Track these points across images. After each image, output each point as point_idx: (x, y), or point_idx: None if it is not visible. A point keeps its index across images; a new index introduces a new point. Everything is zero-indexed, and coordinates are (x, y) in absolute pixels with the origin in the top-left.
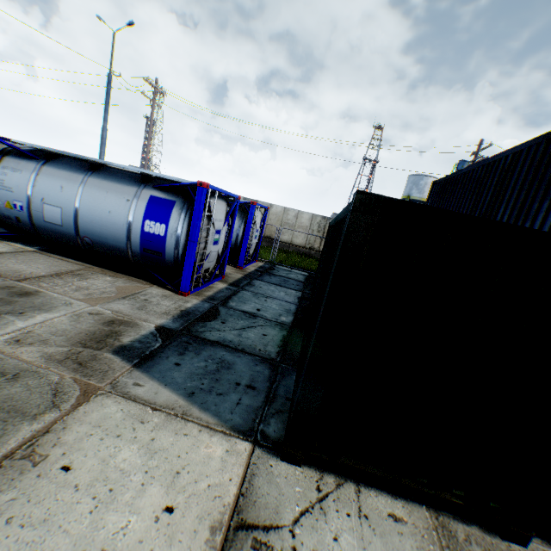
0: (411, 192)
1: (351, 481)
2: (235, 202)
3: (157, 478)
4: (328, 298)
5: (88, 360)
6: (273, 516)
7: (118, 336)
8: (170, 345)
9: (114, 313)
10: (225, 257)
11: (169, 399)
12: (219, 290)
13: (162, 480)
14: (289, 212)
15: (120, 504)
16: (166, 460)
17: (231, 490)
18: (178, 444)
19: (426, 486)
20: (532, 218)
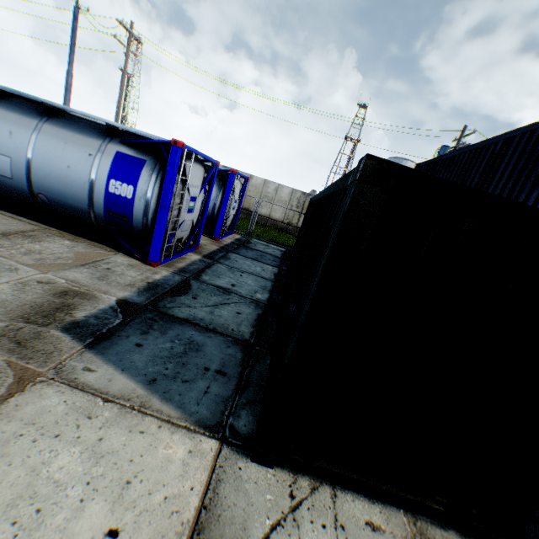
0: None
1: (327, 484)
2: (213, 168)
3: (102, 491)
4: (319, 285)
5: (29, 338)
6: (239, 534)
7: (71, 309)
8: (132, 322)
9: (68, 283)
10: (200, 227)
11: (125, 387)
12: (192, 262)
13: (107, 494)
14: (269, 185)
15: (49, 531)
16: (115, 466)
17: (191, 502)
18: (132, 445)
19: (407, 492)
20: None
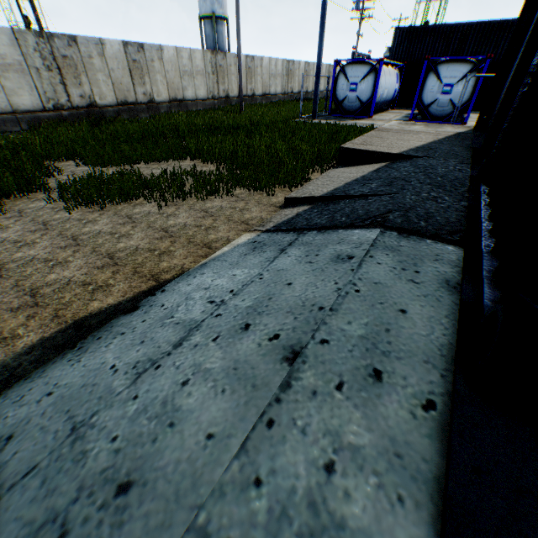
0: (215, 9)
1: None
2: None
3: None
4: None
5: None
6: None
7: None
8: None
9: None
10: None
11: None
12: None
13: None
14: (272, 62)
15: None
16: None
17: None
18: None
19: None
20: (482, 53)
